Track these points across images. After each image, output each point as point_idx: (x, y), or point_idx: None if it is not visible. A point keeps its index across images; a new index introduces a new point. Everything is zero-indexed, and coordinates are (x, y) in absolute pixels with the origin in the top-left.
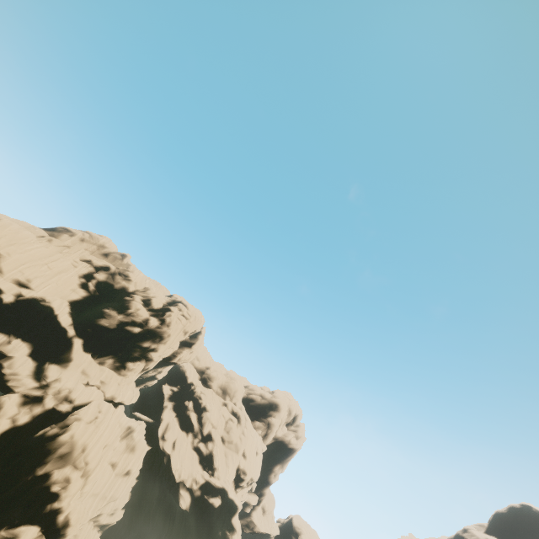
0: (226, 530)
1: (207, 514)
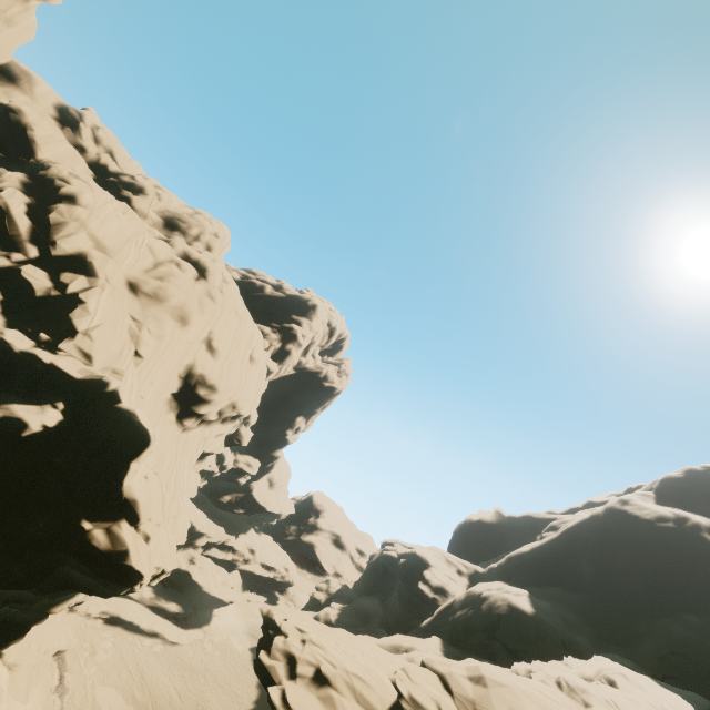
0: (80, 517)
1: None
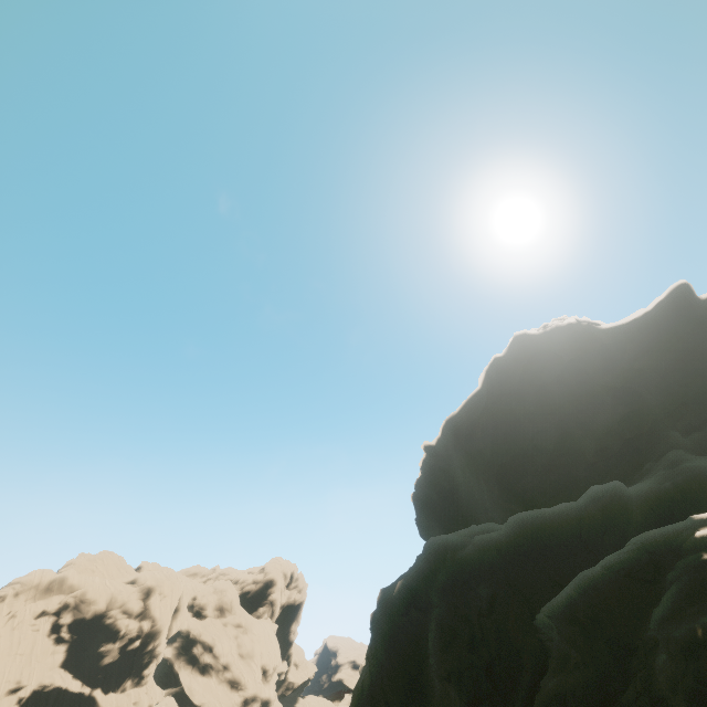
0: None
1: None
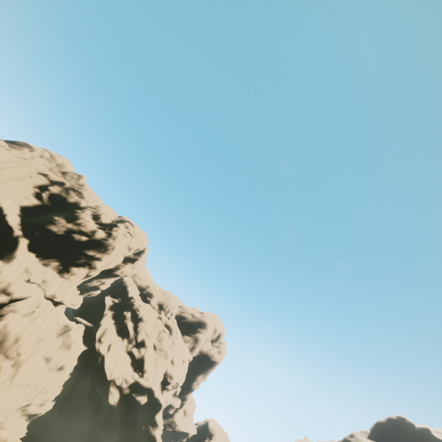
0: (150, 426)
1: (133, 410)
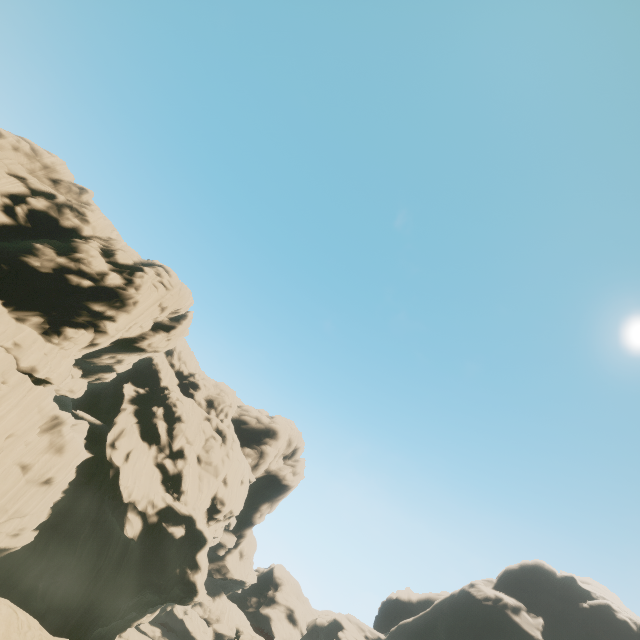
0: (187, 568)
1: (163, 547)
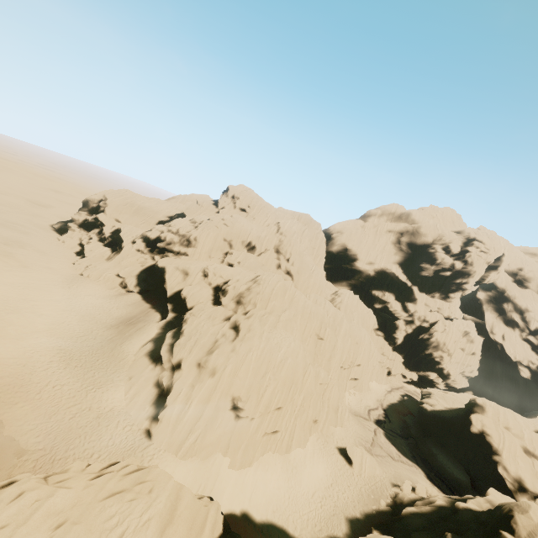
0: None
1: None
